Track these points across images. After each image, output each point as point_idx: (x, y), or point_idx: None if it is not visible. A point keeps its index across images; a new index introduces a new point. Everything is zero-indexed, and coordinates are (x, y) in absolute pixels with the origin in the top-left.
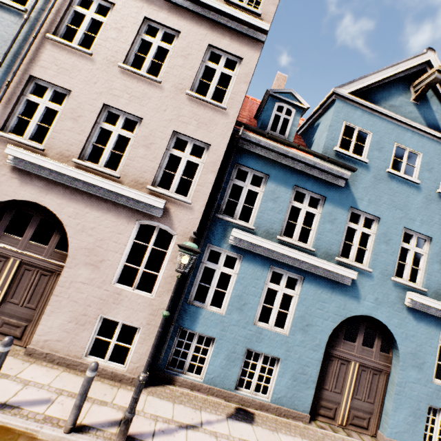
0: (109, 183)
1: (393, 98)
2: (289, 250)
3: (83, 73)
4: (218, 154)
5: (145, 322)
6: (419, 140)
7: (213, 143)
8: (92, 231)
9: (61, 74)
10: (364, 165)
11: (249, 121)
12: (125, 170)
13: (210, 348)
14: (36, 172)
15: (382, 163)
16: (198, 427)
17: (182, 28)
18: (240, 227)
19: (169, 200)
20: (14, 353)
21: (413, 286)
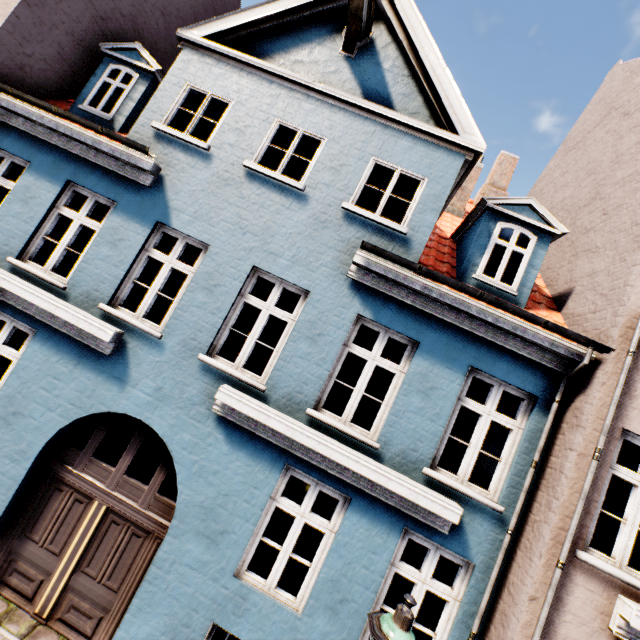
0: None
1: (304, 48)
2: (4, 278)
3: None
4: None
5: None
6: (329, 116)
7: None
8: None
9: None
10: (204, 154)
11: None
12: None
13: None
14: None
15: (239, 152)
16: None
17: None
18: None
19: None
20: None
21: (237, 375)
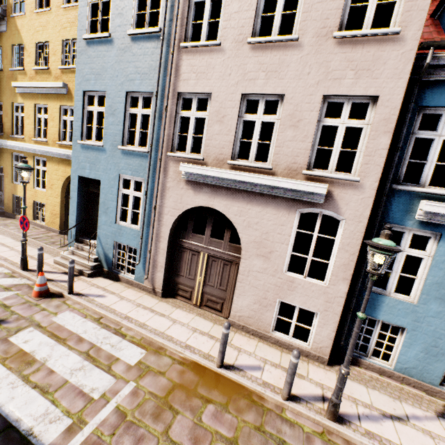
0: (265, 178)
1: None
2: None
3: (216, 69)
4: (391, 106)
5: (321, 308)
6: None
7: (382, 93)
8: (257, 226)
9: (199, 79)
10: None
11: (424, 28)
12: (275, 159)
13: (398, 337)
14: (203, 181)
15: None
16: (404, 420)
17: None
18: (433, 196)
19: (330, 181)
20: (220, 322)
21: None
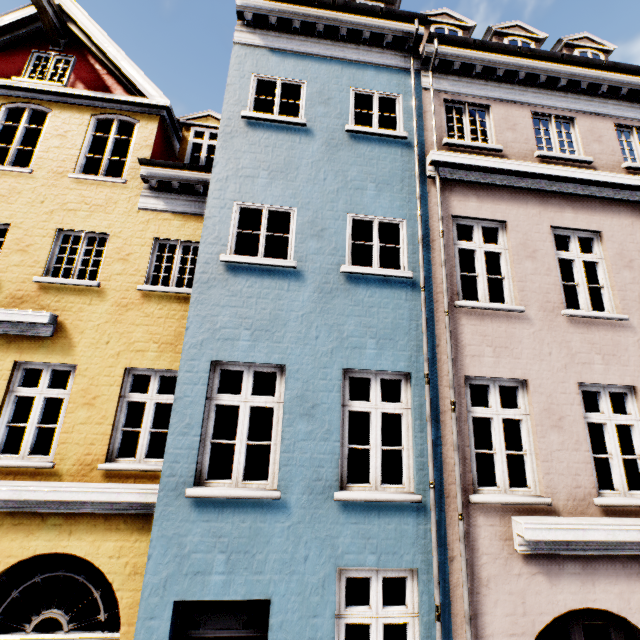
0: None
1: None
2: None
3: (526, 344)
4: None
5: None
6: None
7: None
8: None
9: (500, 357)
10: None
11: None
12: None
13: None
14: (567, 550)
15: None
16: None
17: (600, 226)
18: None
19: None
20: None
21: None
